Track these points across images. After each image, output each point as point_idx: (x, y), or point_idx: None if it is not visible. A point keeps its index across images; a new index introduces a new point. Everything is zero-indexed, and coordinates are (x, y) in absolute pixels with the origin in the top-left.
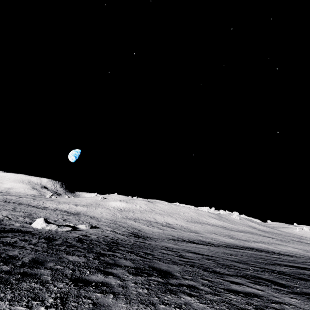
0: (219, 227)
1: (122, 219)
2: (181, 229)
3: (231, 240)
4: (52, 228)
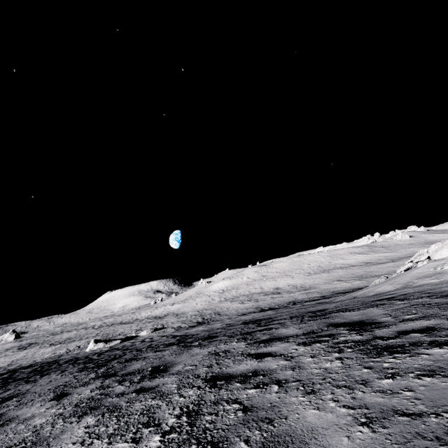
0: (357, 267)
1: (217, 304)
2: (290, 290)
3: (355, 282)
4: (99, 347)
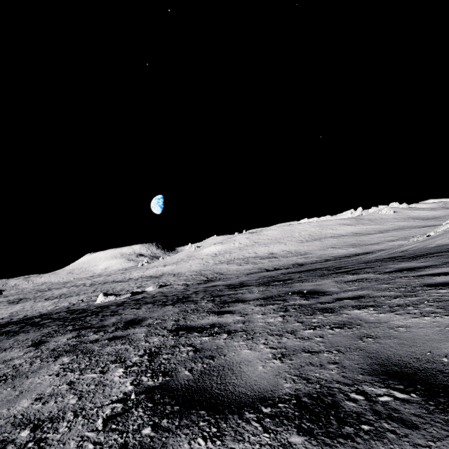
0: (347, 236)
1: (213, 266)
2: (286, 255)
3: (351, 249)
4: (111, 300)
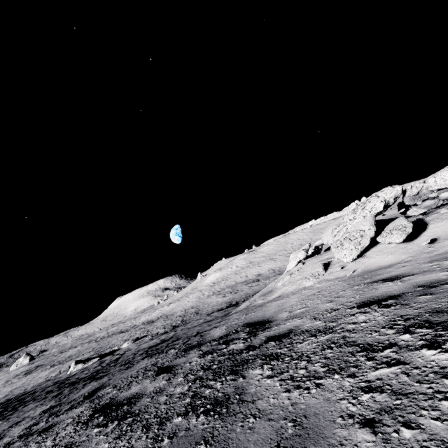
0: None
1: (204, 300)
2: (268, 276)
3: None
4: (78, 368)
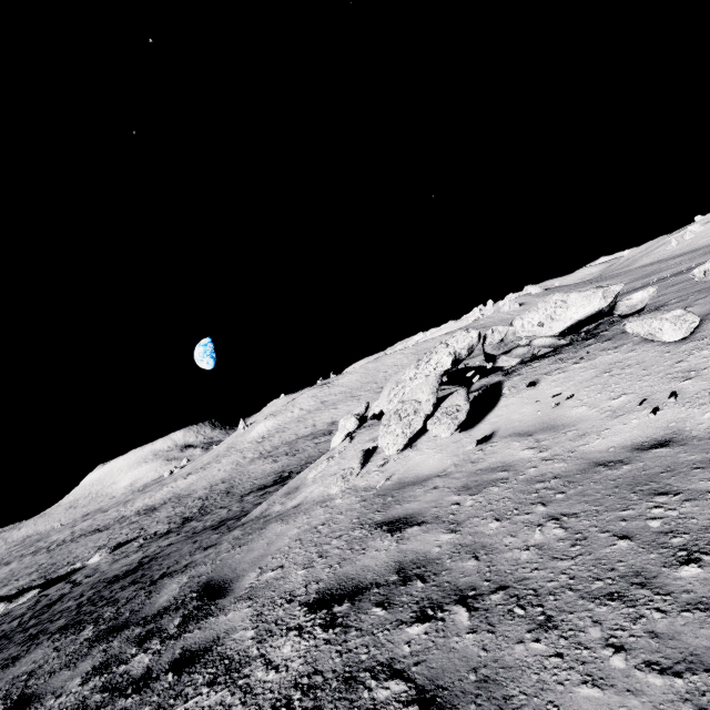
0: None
1: (244, 467)
2: None
3: None
4: None
